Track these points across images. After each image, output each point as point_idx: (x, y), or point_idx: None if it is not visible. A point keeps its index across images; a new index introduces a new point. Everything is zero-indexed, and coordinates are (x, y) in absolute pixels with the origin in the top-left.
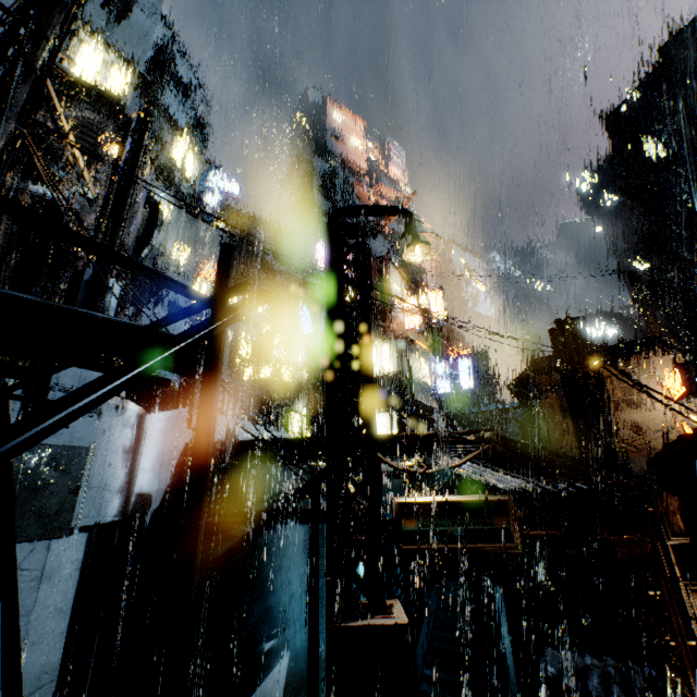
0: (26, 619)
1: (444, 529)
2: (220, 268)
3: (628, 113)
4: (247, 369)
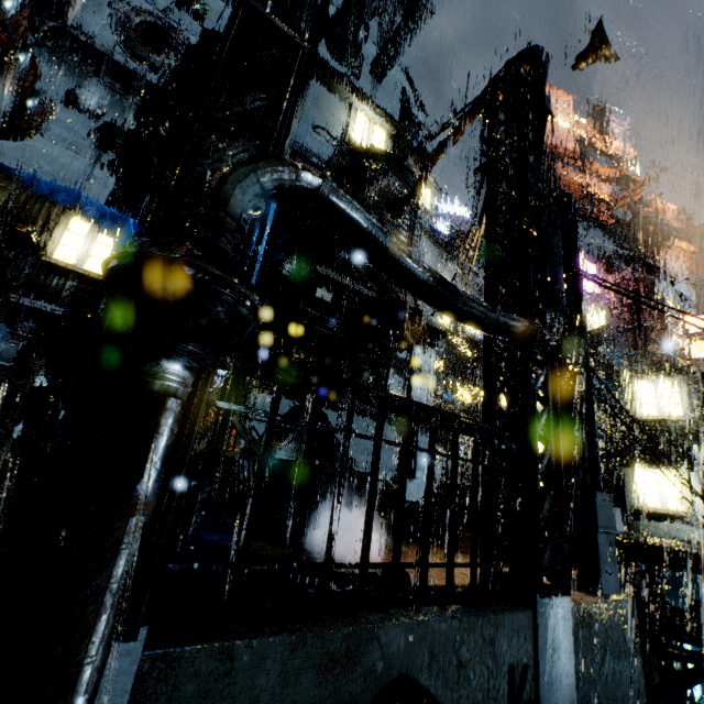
0: None
1: None
2: None
3: None
4: (466, 392)
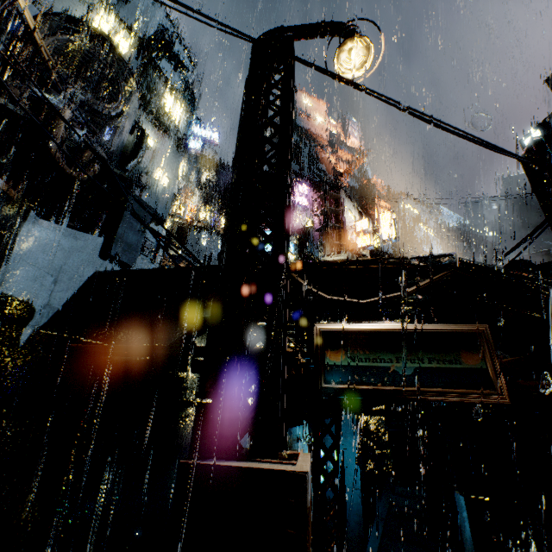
0: None
1: (385, 366)
2: None
3: None
4: None
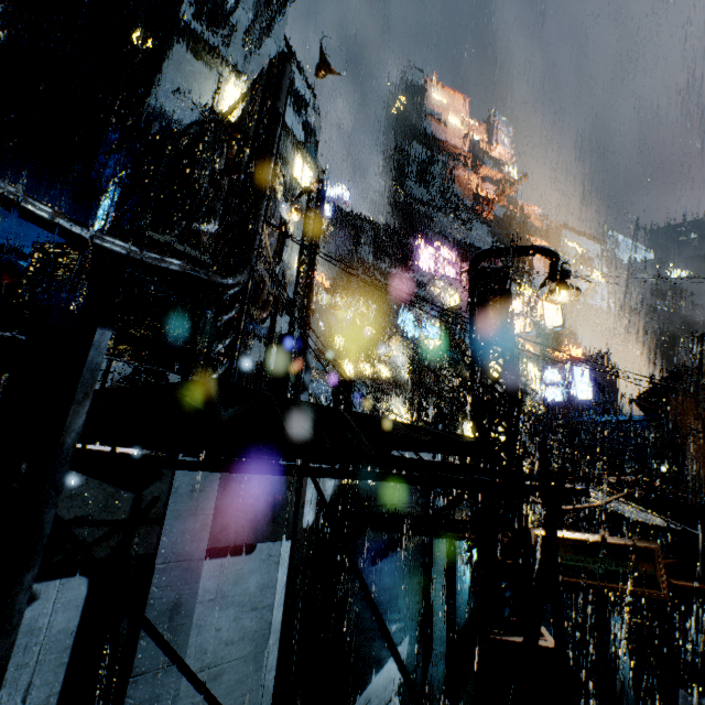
0: (273, 590)
1: (584, 566)
2: (543, 459)
3: None
4: (350, 365)
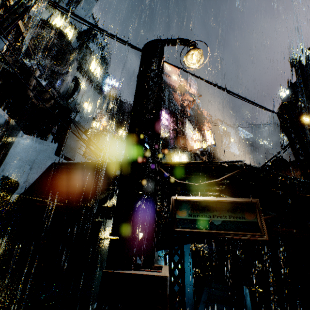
0: None
1: (207, 219)
2: None
3: (304, 60)
4: None
